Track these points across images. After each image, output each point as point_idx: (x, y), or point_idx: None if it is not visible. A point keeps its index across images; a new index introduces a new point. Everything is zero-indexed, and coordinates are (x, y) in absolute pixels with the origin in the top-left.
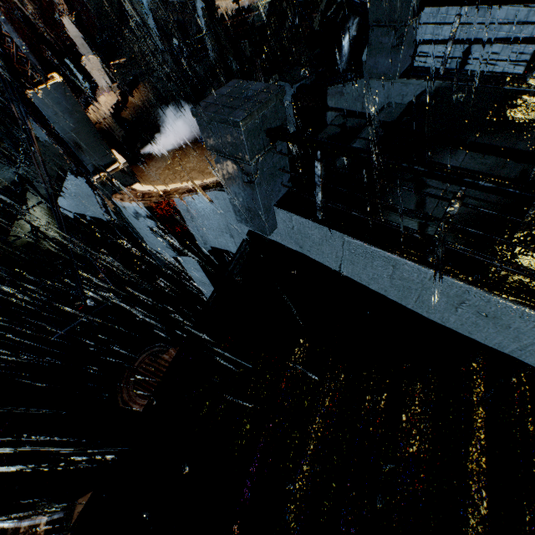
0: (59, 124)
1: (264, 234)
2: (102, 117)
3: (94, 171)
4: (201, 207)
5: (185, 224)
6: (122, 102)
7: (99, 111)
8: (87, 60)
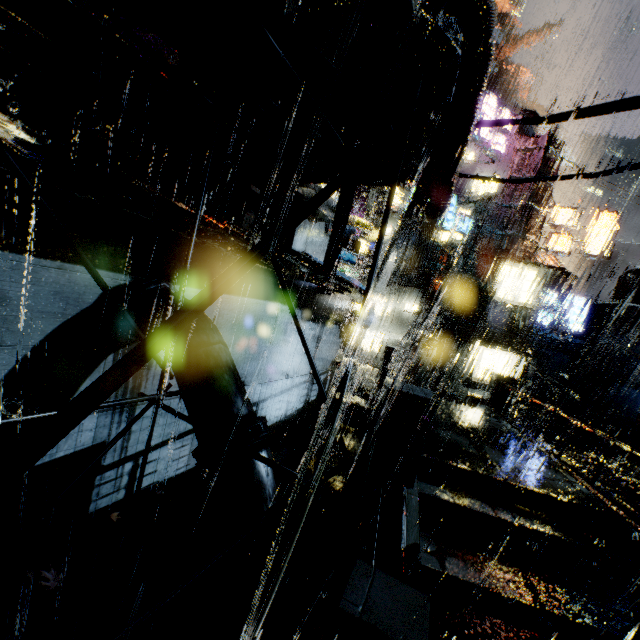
0: None
1: None
2: None
3: None
4: None
5: None
6: None
7: None
8: None
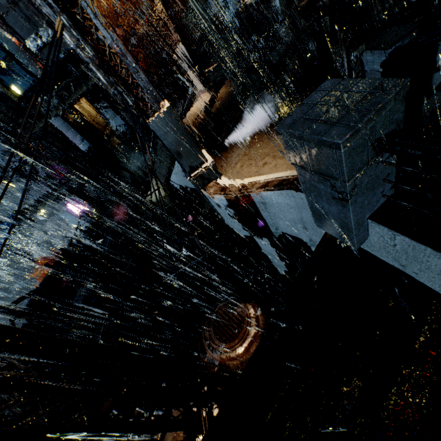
0: (167, 140)
1: (350, 245)
2: (199, 114)
3: (189, 171)
4: (275, 201)
5: (259, 213)
6: (213, 100)
7: (197, 110)
8: (191, 73)
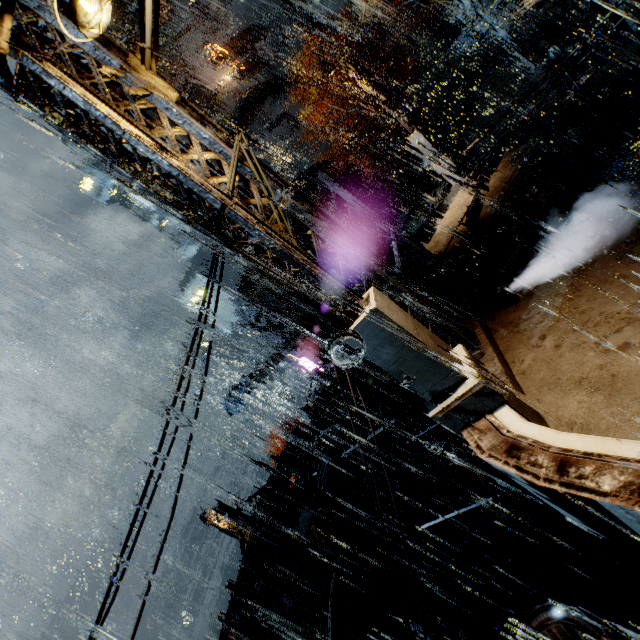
0: (380, 358)
1: None
2: (456, 228)
3: (431, 399)
4: None
5: (630, 531)
6: (479, 198)
7: (452, 221)
8: (436, 166)
